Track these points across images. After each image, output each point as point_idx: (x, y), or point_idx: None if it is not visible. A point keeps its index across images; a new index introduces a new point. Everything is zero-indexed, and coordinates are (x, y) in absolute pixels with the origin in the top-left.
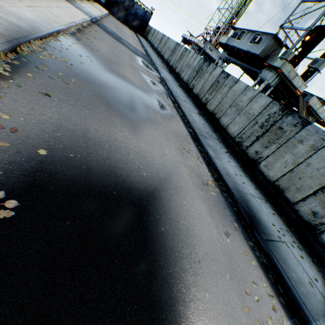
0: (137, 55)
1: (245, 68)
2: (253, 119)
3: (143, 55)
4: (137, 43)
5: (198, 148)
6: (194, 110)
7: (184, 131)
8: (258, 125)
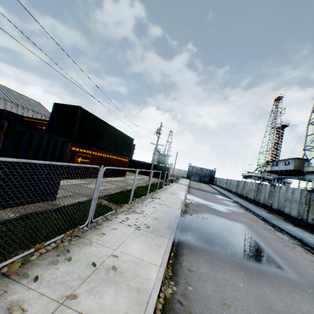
0: (215, 194)
1: (295, 178)
2: (299, 202)
3: (218, 193)
4: (211, 189)
5: (265, 222)
6: (263, 211)
7: (254, 217)
8: (303, 204)
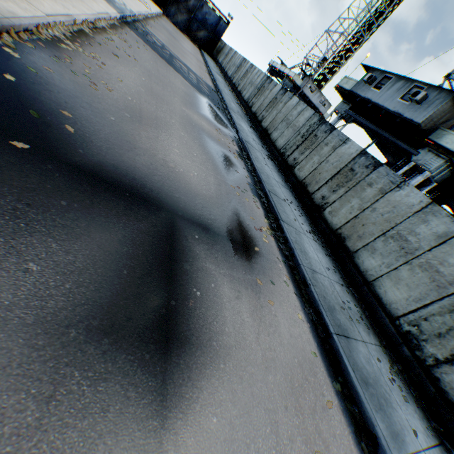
0: (201, 91)
1: (380, 136)
2: (453, 292)
3: (210, 91)
4: (201, 66)
5: (346, 408)
6: (303, 224)
7: (304, 339)
8: None
